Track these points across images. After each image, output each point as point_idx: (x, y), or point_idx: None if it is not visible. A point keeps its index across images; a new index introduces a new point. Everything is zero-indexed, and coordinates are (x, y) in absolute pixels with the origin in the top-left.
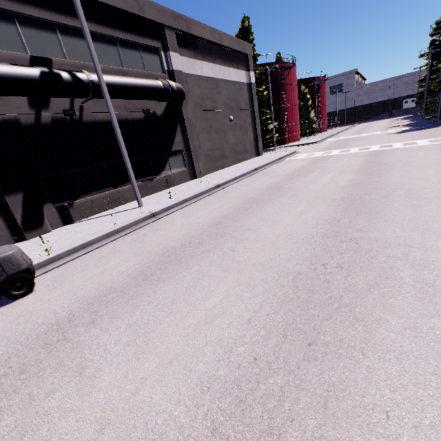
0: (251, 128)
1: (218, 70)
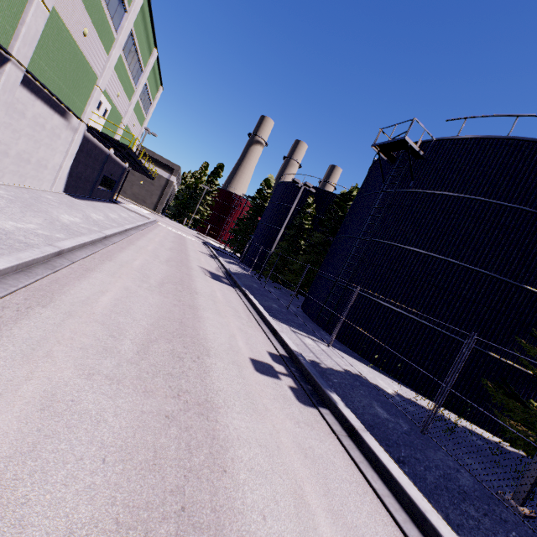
0: (158, 197)
1: (146, 164)
